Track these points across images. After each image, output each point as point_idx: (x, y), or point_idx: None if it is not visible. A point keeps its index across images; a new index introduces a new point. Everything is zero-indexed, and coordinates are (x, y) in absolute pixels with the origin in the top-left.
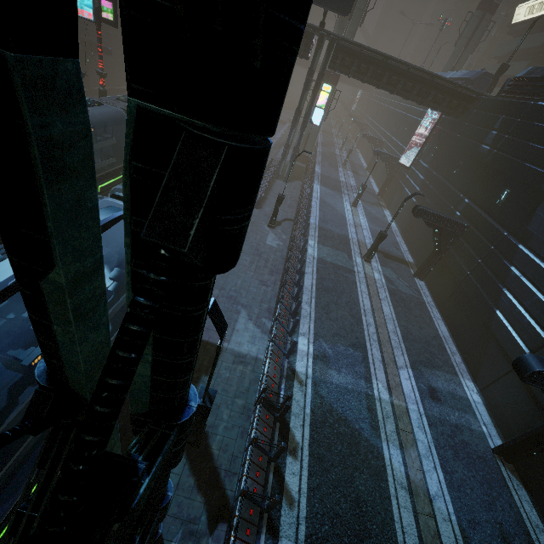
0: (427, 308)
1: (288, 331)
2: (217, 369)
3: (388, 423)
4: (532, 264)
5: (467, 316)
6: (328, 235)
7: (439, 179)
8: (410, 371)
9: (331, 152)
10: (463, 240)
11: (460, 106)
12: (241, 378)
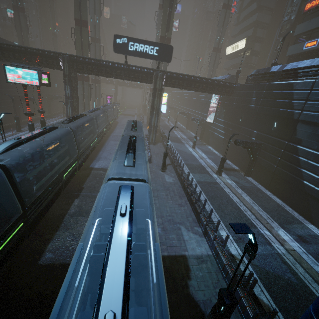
0: (263, 191)
1: (214, 230)
2: (192, 272)
3: (298, 268)
4: (310, 153)
5: (287, 189)
6: (192, 167)
7: (234, 125)
8: (283, 230)
9: (165, 124)
10: (264, 151)
11: (230, 91)
12: (209, 273)
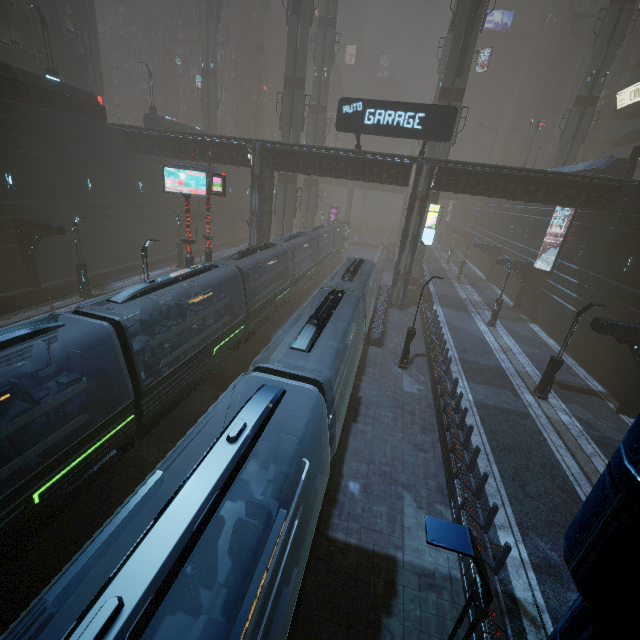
0: None
1: (482, 524)
2: (399, 602)
3: None
4: None
5: None
6: (475, 367)
7: (604, 281)
8: None
9: (438, 268)
10: None
11: (602, 198)
12: (440, 618)
